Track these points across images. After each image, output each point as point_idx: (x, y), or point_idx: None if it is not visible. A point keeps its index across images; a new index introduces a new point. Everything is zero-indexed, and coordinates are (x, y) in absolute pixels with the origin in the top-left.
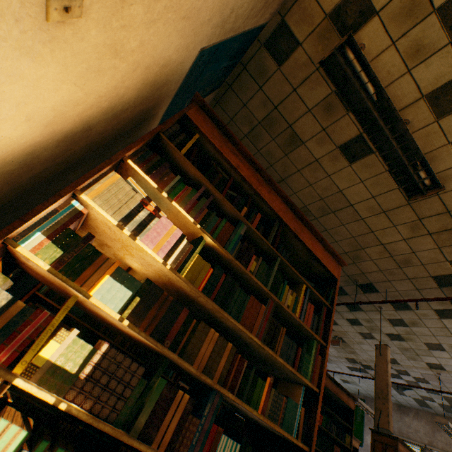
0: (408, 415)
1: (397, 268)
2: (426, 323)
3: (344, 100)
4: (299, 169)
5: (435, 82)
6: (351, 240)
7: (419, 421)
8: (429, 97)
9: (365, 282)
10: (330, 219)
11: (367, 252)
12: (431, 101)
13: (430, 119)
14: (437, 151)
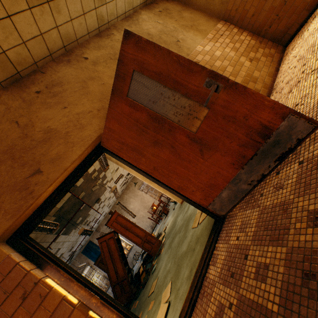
0: None
1: None
2: (52, 248)
3: None
4: None
5: None
6: None
7: None
8: None
9: None
10: None
11: None
12: None
13: None
14: None
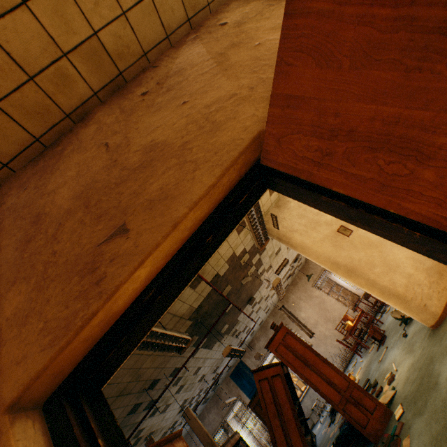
0: (206, 416)
1: (165, 356)
2: (189, 365)
3: None
4: None
5: None
6: (130, 371)
7: (211, 412)
8: None
9: (151, 383)
10: None
11: (144, 366)
12: None
13: None
14: None
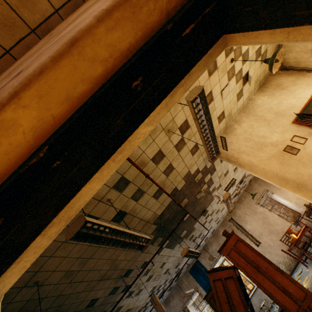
0: (171, 301)
1: (136, 252)
2: (156, 260)
3: (93, 242)
4: (51, 255)
5: (113, 182)
6: (108, 261)
7: (175, 298)
8: (114, 187)
9: (126, 272)
10: (90, 262)
11: (119, 258)
12: (115, 188)
13: (118, 194)
14: (127, 203)
